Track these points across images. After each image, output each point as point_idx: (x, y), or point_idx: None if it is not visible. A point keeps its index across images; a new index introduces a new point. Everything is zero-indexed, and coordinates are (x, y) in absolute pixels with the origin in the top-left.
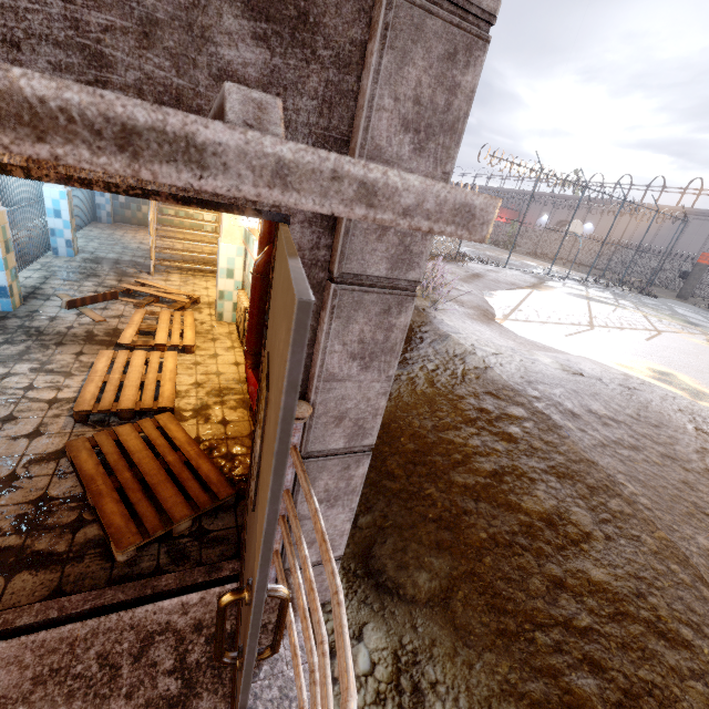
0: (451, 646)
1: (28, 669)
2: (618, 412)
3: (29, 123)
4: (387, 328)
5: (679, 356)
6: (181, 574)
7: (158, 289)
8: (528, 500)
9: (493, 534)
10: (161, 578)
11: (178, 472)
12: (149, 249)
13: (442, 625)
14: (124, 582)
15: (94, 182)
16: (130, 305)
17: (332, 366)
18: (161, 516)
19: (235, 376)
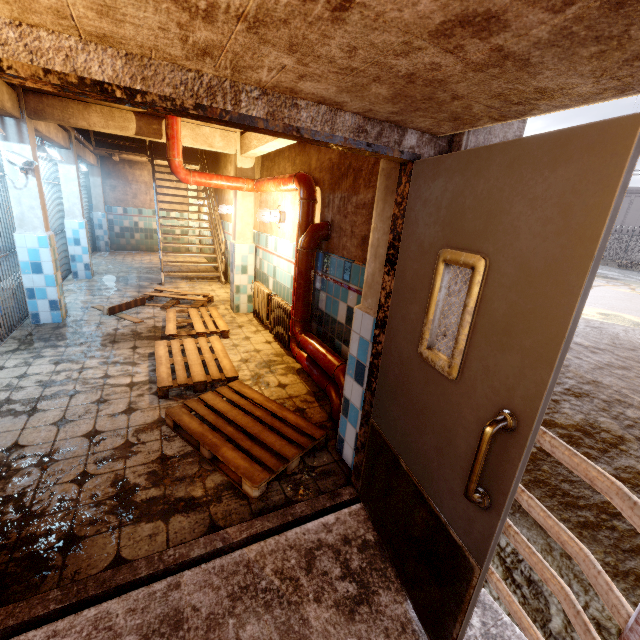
0: (544, 545)
1: (220, 589)
2: (598, 343)
3: None
4: None
5: (616, 302)
6: (309, 502)
7: (177, 293)
8: (560, 416)
9: (541, 448)
10: (294, 507)
11: (271, 423)
12: (150, 267)
13: (528, 529)
14: (265, 513)
15: (305, 130)
16: (157, 308)
17: None
18: (274, 457)
19: (272, 351)
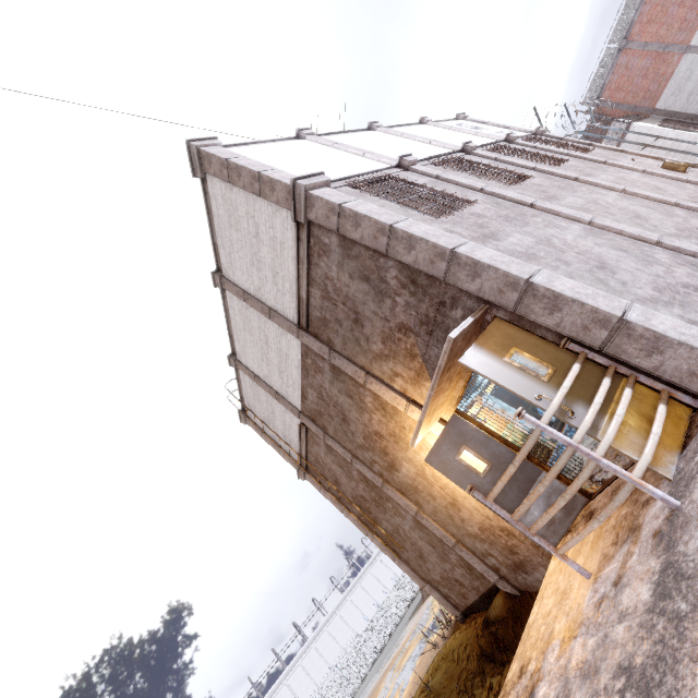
0: None
1: None
2: None
3: (438, 374)
4: (543, 297)
5: None
6: None
7: None
8: None
9: None
10: None
11: None
12: None
13: None
14: None
15: None
16: None
17: (551, 323)
18: None
19: None
